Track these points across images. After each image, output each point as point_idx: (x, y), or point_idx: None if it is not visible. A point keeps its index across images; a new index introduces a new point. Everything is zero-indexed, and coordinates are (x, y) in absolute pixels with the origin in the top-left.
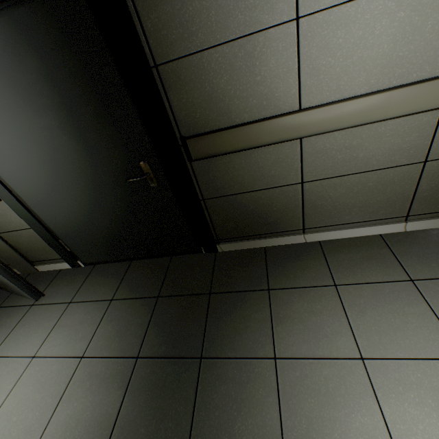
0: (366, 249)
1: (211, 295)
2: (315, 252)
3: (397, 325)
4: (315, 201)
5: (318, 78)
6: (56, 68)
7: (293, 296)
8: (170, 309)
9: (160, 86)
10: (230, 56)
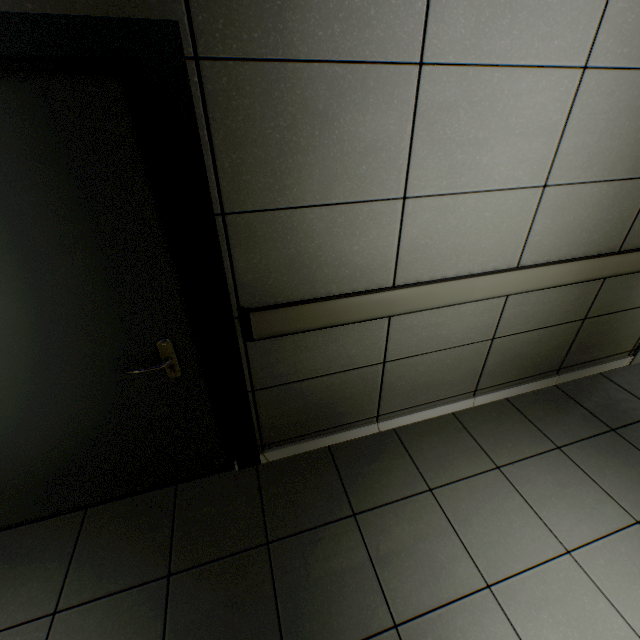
0: (446, 433)
1: (271, 545)
2: (395, 445)
3: (504, 528)
4: (395, 382)
5: (415, 256)
6: (23, 185)
7: (389, 517)
8: (202, 595)
9: (223, 239)
10: (327, 220)
